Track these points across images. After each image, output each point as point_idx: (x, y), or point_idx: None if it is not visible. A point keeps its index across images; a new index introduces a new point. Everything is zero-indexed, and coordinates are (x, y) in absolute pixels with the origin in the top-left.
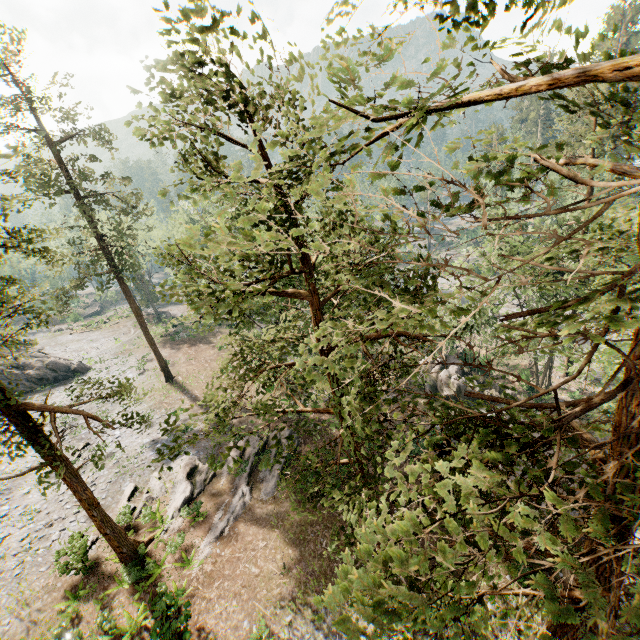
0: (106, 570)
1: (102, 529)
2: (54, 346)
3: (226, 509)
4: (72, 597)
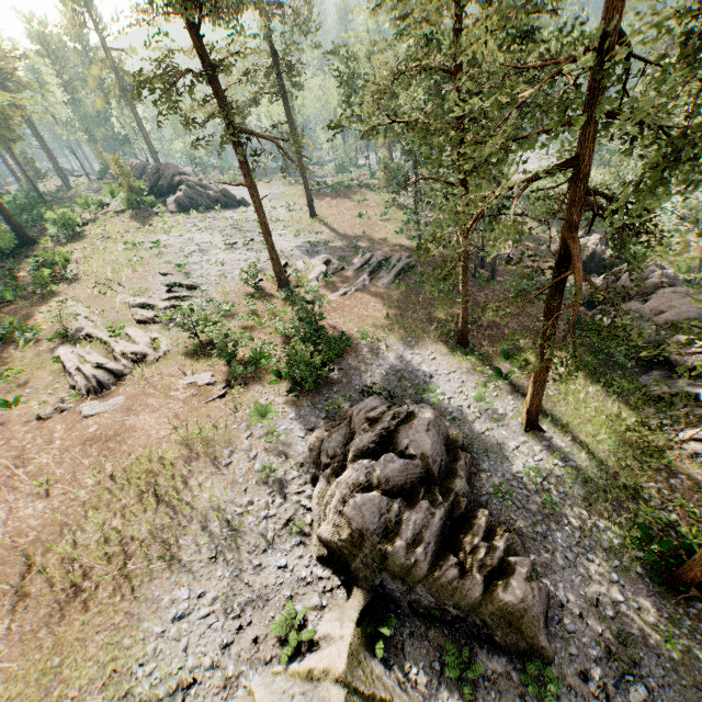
0: (268, 293)
1: (271, 254)
2: None
3: (350, 285)
4: (249, 297)
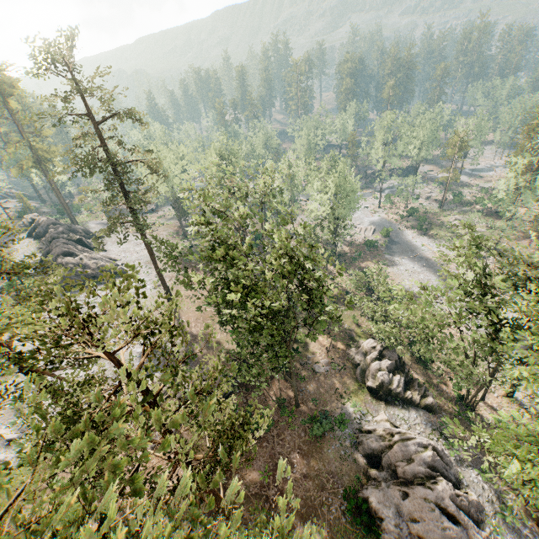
0: None
1: None
2: (113, 243)
3: None
4: None
